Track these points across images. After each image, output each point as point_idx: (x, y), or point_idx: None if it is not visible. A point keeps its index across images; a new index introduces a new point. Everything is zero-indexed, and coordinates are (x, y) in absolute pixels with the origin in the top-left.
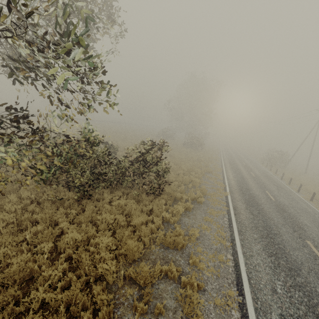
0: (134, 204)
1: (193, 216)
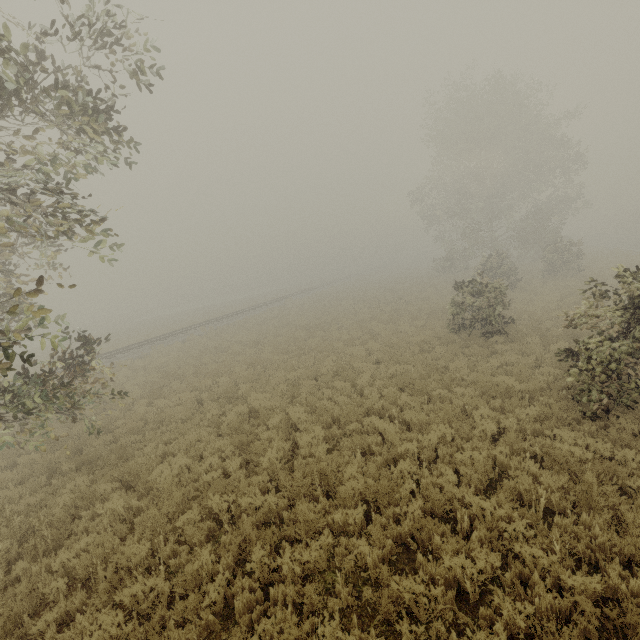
0: None
1: None
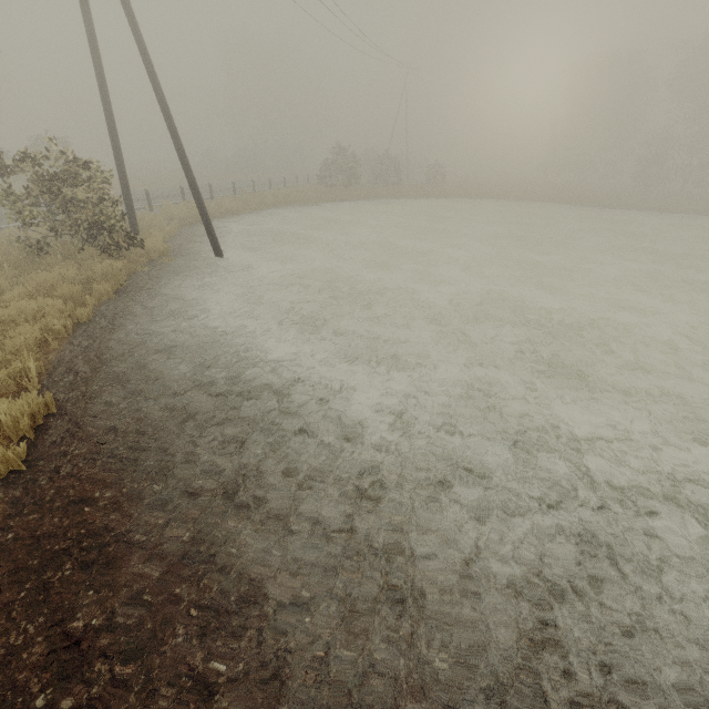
0: None
1: None
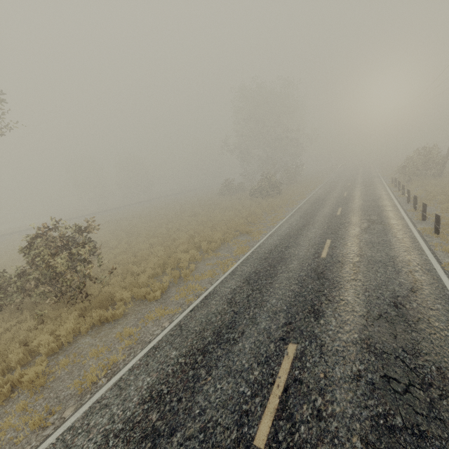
0: (32, 328)
1: (108, 330)
